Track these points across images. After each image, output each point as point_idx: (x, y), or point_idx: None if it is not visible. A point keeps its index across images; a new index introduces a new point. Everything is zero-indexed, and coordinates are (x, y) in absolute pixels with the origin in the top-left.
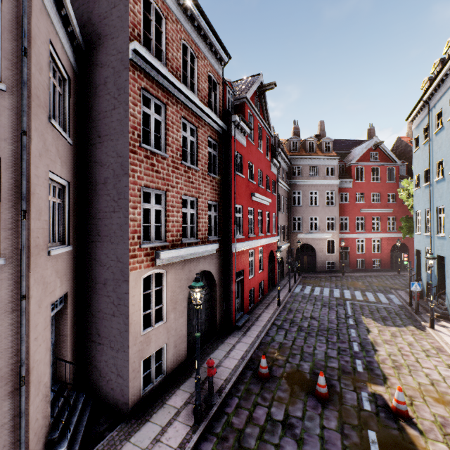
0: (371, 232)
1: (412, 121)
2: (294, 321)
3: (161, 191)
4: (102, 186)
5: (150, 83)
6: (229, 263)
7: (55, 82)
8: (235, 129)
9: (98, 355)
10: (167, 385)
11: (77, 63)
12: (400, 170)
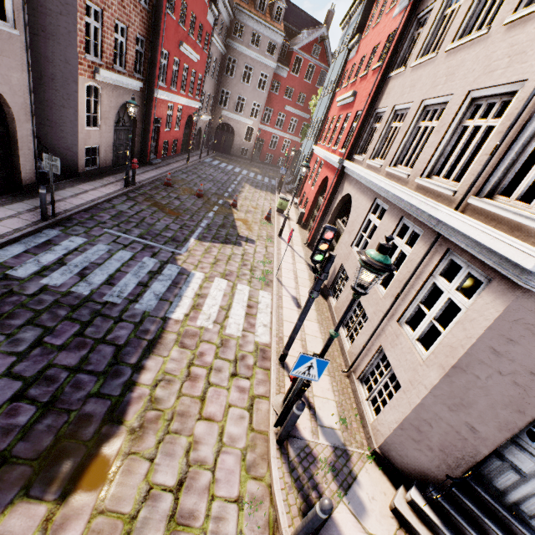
0: (287, 132)
1: (342, 30)
2: (197, 173)
3: (99, 8)
4: None
5: None
6: (150, 106)
7: None
8: None
9: (48, 135)
10: (100, 174)
11: None
12: None
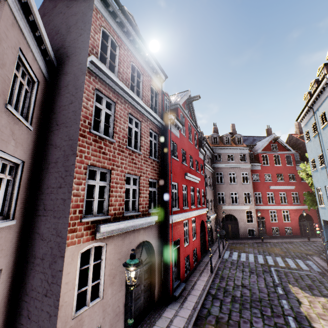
0: (280, 204)
1: (301, 121)
2: (227, 290)
3: (107, 170)
4: (53, 165)
5: (103, 86)
6: (167, 233)
7: (22, 81)
8: (171, 124)
9: None
10: None
11: (49, 73)
12: (295, 157)
